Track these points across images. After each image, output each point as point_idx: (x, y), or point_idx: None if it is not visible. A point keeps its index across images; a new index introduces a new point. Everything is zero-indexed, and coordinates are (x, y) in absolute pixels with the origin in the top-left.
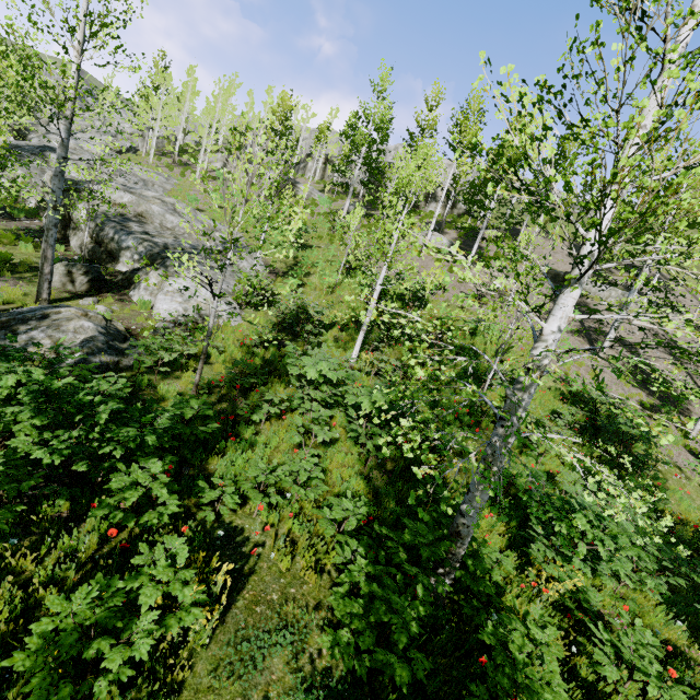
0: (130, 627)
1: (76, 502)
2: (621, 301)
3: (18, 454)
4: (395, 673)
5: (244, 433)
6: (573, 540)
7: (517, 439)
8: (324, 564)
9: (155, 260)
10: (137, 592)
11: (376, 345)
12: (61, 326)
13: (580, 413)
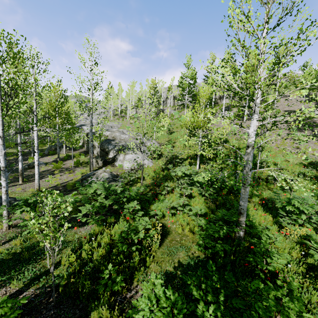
0: (137, 234)
1: (116, 217)
2: None
3: (100, 203)
4: (217, 247)
5: (160, 198)
6: (299, 214)
7: (280, 187)
8: (194, 232)
9: (120, 151)
10: (137, 229)
11: (206, 161)
12: (99, 176)
13: (312, 170)
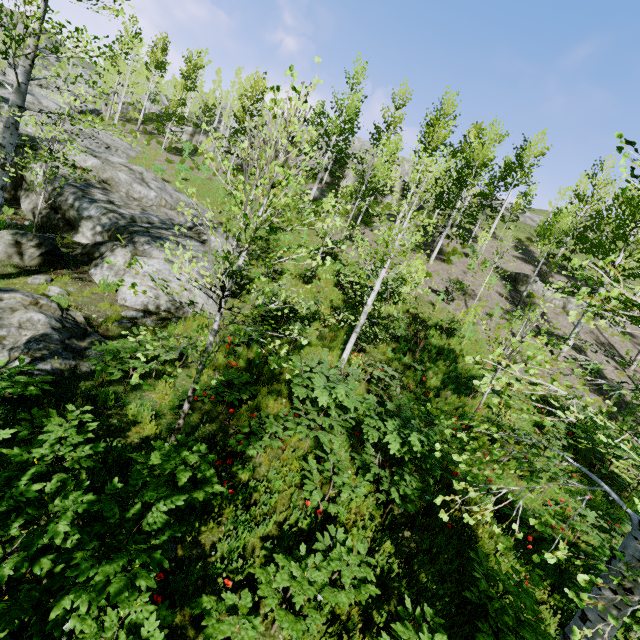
0: None
1: None
2: (565, 304)
3: None
4: None
5: (239, 473)
6: None
7: (513, 458)
8: None
9: (121, 234)
10: None
11: (363, 345)
12: (1, 319)
13: (568, 430)
